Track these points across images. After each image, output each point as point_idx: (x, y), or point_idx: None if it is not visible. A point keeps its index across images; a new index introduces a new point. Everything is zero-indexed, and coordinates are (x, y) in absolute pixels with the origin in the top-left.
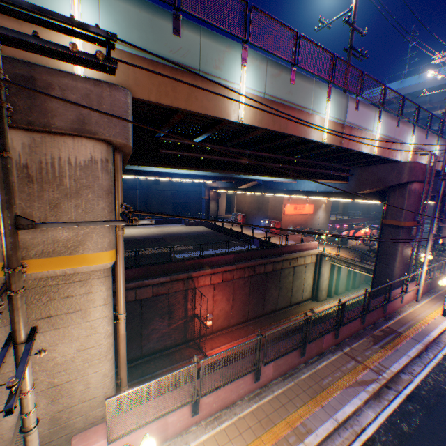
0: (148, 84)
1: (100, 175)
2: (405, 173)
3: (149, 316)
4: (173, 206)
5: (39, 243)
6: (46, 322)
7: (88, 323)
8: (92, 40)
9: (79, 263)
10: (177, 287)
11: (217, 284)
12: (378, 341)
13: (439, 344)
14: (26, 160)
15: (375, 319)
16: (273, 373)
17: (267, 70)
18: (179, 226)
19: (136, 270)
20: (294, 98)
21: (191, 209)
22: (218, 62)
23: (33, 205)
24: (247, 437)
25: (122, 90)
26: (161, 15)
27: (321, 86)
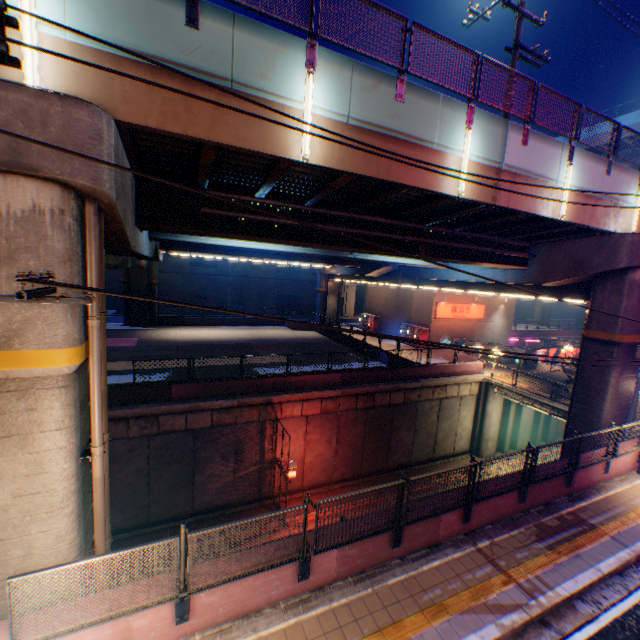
0: (145, 102)
1: (50, 234)
2: (622, 253)
3: (206, 454)
4: (279, 301)
5: None
6: None
7: (31, 456)
8: None
9: (15, 364)
10: (249, 416)
11: (312, 417)
12: (546, 535)
13: None
14: None
15: (549, 497)
16: (338, 568)
17: (353, 79)
18: (279, 330)
19: (188, 386)
20: (403, 125)
21: (304, 306)
22: (265, 68)
23: None
24: None
25: (84, 105)
26: None
27: (455, 105)
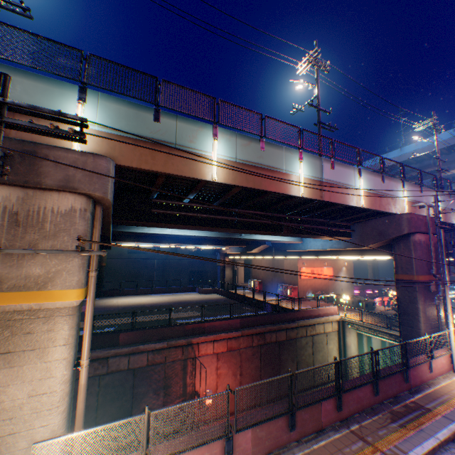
0: (131, 155)
1: (78, 221)
2: (403, 225)
3: (142, 390)
4: (191, 275)
5: (13, 277)
6: (3, 358)
7: (45, 364)
8: (72, 123)
9: (46, 299)
10: (175, 355)
11: (221, 354)
12: (397, 418)
13: None
14: (18, 209)
15: (396, 391)
16: (253, 448)
17: (237, 141)
18: (192, 294)
19: (132, 333)
20: (265, 161)
21: (209, 277)
22: (192, 137)
23: (15, 245)
24: None
25: (104, 158)
26: (145, 110)
27: (292, 151)
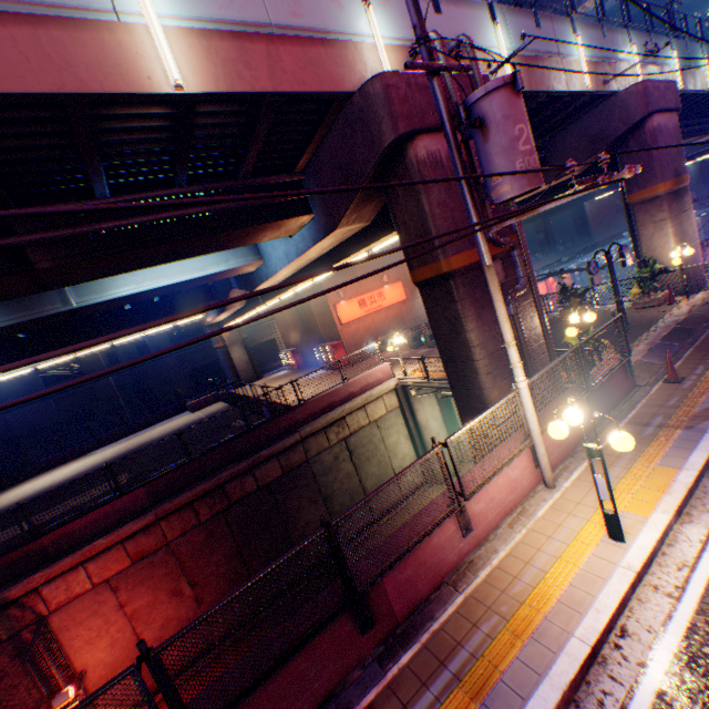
0: None
1: None
2: (376, 121)
3: None
4: (199, 376)
5: None
6: None
7: None
8: None
9: None
10: None
11: (121, 576)
12: None
13: None
14: None
15: (331, 680)
16: None
17: None
18: (174, 420)
19: None
20: None
21: None
22: None
23: None
24: None
25: None
26: None
27: None
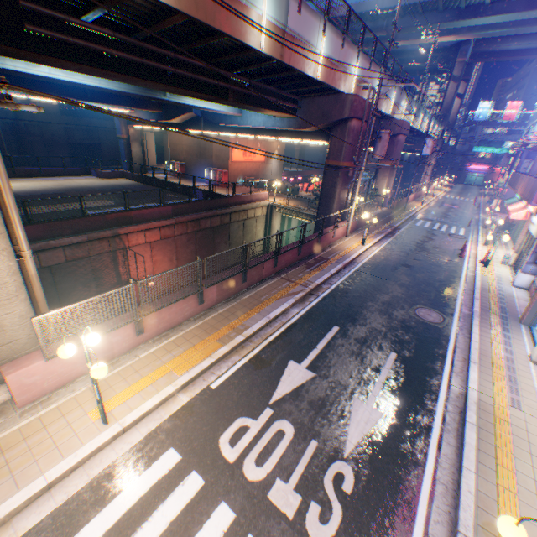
0: None
1: None
2: (347, 108)
3: (68, 286)
4: (73, 151)
5: None
6: None
7: None
8: None
9: None
10: (101, 249)
11: (155, 243)
12: (310, 267)
13: (354, 264)
14: None
15: (311, 252)
16: (217, 298)
17: None
18: (89, 179)
19: (31, 228)
20: None
21: (105, 156)
22: None
23: None
24: (194, 342)
25: None
26: None
27: None
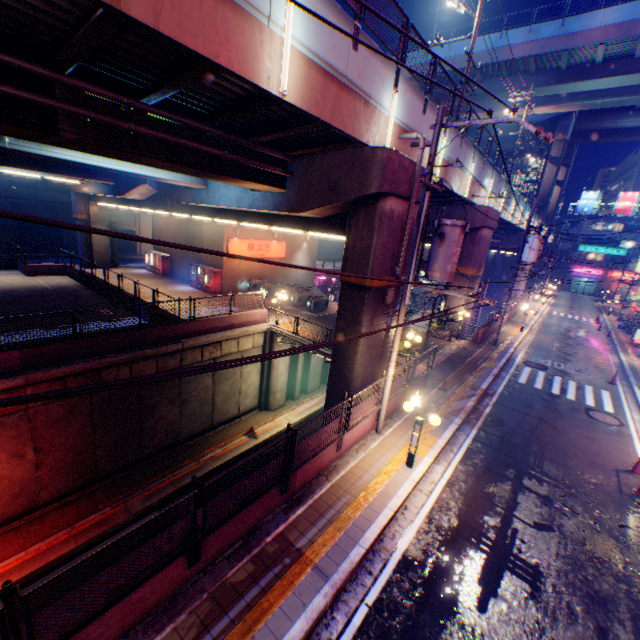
0: None
1: None
2: (374, 174)
3: None
4: (30, 233)
5: None
6: None
7: None
8: None
9: None
10: None
11: None
12: (219, 614)
13: (374, 565)
14: None
15: (258, 518)
16: None
17: None
18: (1, 276)
19: None
20: None
21: (74, 241)
22: None
23: None
24: None
25: None
26: None
27: None
